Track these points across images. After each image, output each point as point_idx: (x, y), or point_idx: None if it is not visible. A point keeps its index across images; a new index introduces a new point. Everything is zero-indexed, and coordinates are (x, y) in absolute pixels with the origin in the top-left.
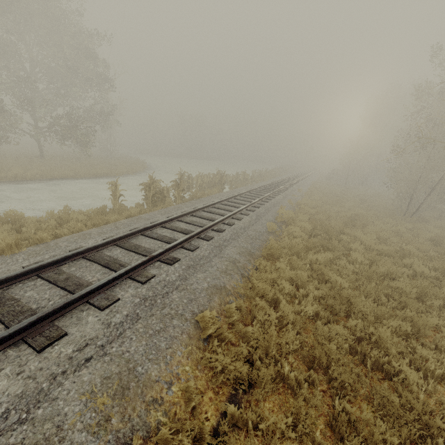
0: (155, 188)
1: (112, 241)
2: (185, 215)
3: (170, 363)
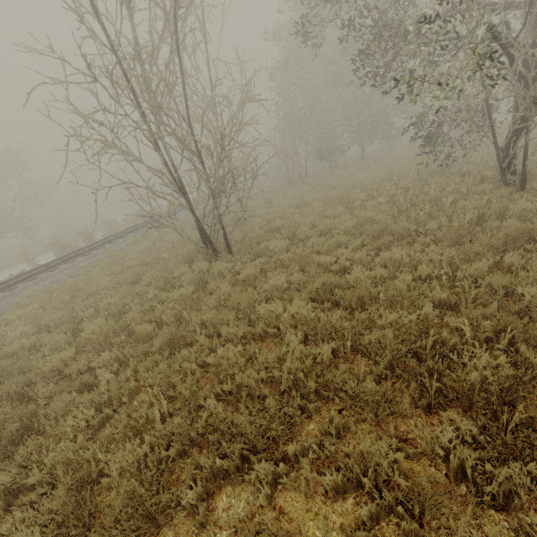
0: (61, 244)
1: (4, 283)
2: (71, 254)
3: (5, 308)
